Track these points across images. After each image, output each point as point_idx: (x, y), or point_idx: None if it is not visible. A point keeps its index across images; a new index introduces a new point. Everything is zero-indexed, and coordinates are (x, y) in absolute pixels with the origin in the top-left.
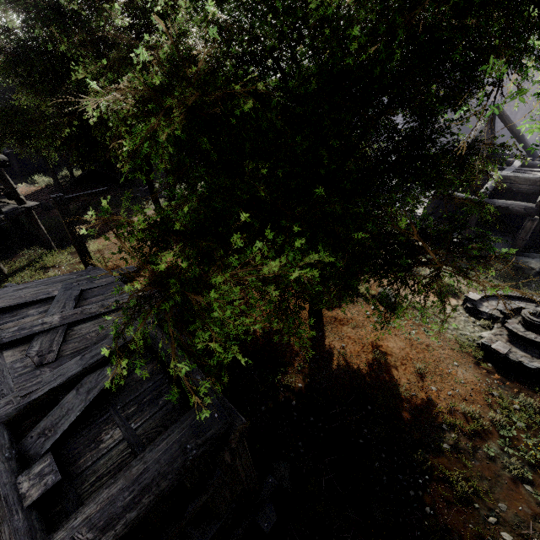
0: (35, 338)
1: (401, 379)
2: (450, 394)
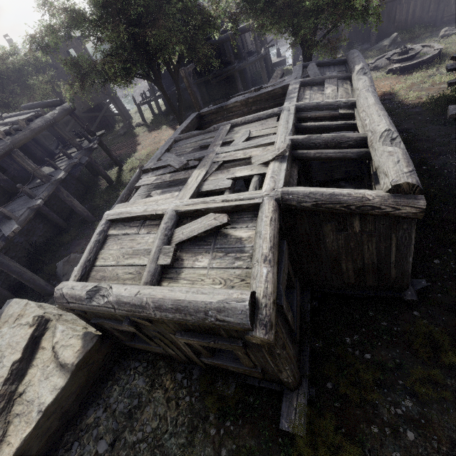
0: (263, 87)
1: None
2: (389, 87)
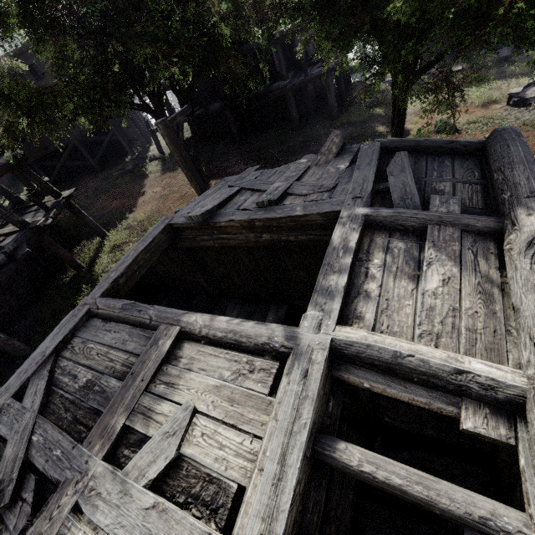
0: (290, 192)
1: None
2: None
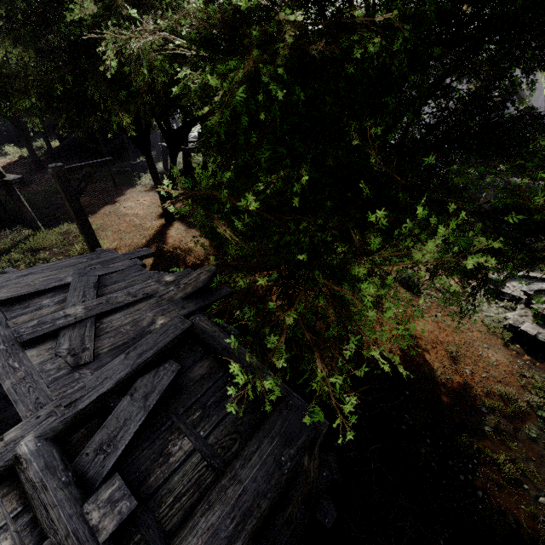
0: (60, 334)
1: (434, 362)
2: (485, 376)
